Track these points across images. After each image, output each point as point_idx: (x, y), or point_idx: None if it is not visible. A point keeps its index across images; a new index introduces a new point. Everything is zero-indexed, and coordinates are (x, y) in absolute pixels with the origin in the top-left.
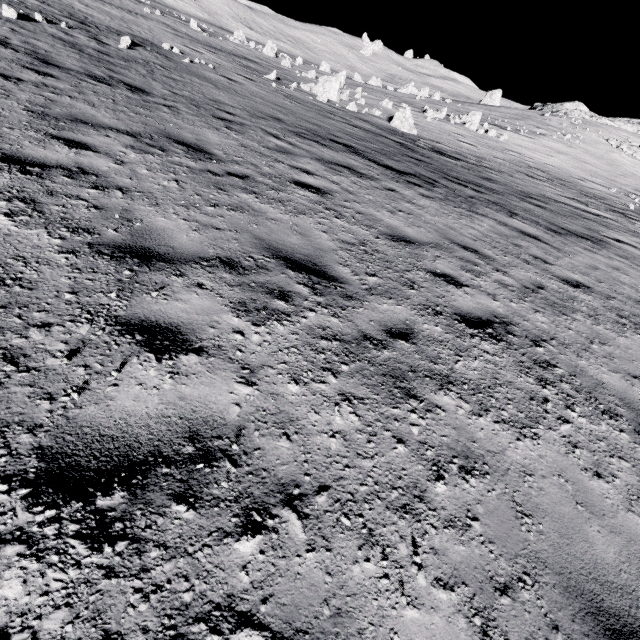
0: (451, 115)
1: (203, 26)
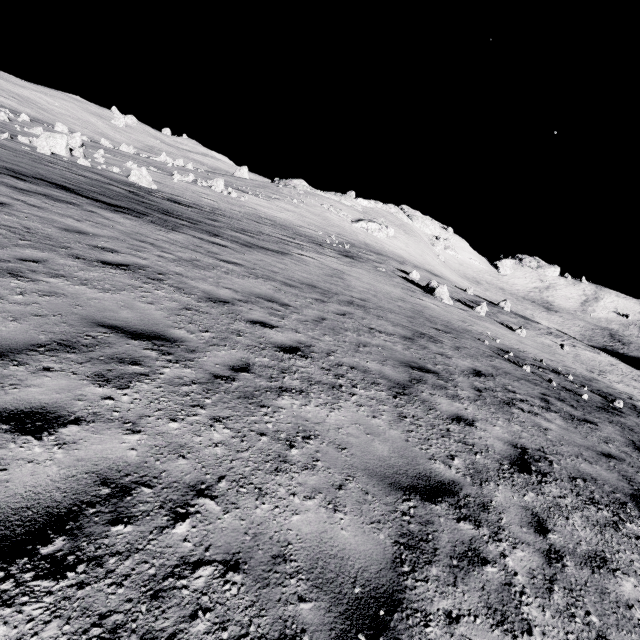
0: (199, 180)
1: None
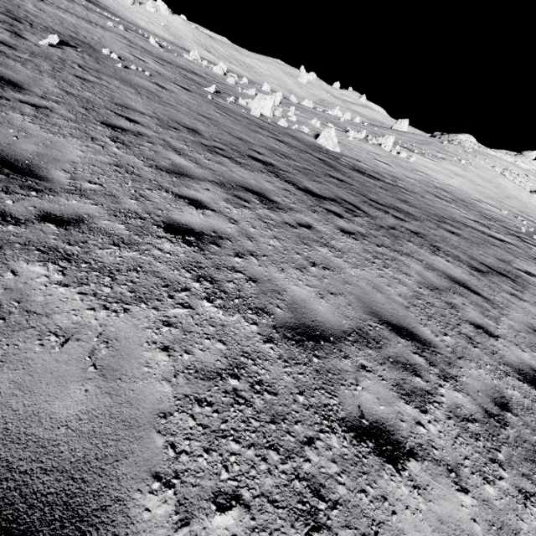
0: (369, 136)
1: (163, 44)
